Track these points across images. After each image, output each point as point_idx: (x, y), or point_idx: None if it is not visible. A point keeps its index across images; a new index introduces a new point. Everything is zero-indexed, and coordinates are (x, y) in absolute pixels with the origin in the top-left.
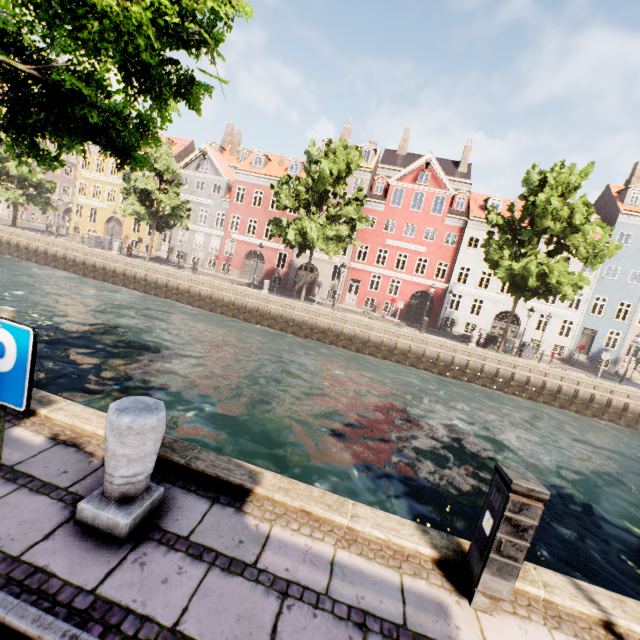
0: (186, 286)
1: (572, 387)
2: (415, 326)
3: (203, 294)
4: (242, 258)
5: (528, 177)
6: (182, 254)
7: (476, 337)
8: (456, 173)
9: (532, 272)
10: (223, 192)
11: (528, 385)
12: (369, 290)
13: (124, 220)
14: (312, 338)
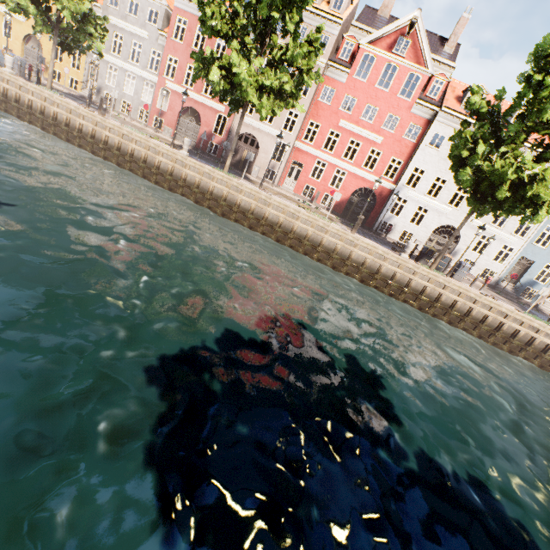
0: (89, 128)
1: (499, 319)
2: (349, 225)
3: (110, 143)
4: (176, 114)
5: (542, 47)
6: (111, 98)
7: (412, 248)
8: (440, 52)
9: (506, 178)
10: (160, 22)
11: (453, 309)
12: (310, 177)
13: (39, 39)
14: (230, 217)
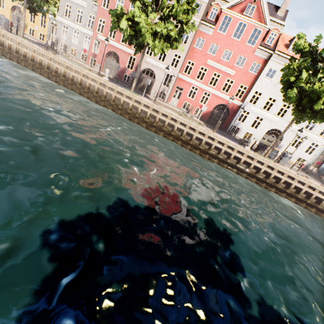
0: (46, 62)
1: (310, 192)
2: (212, 128)
3: (59, 72)
4: (104, 56)
5: None
6: (64, 46)
7: (252, 143)
8: (275, 15)
9: (322, 96)
10: None
11: (278, 184)
12: (187, 97)
13: (20, 7)
14: (134, 121)
